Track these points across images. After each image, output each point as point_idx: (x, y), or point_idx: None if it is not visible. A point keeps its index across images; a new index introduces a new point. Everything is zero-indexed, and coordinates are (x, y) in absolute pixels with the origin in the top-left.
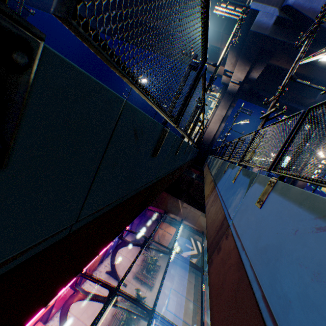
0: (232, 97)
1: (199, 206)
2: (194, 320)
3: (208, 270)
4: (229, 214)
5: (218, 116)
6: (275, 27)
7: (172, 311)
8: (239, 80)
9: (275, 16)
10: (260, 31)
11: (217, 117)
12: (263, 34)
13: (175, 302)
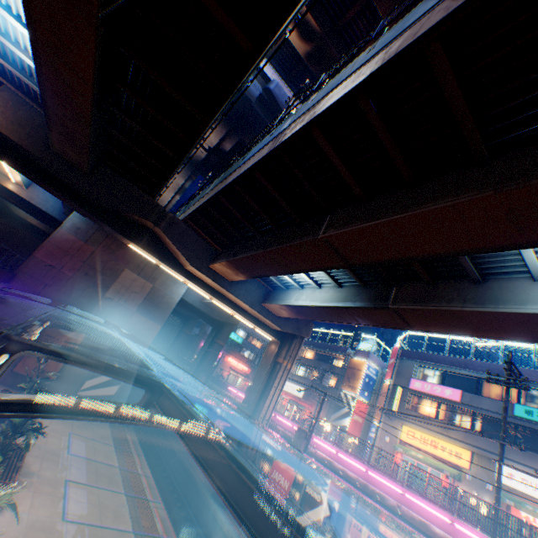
0: (194, 168)
1: (165, 257)
2: (123, 462)
3: (279, 144)
4: (284, 129)
5: (175, 184)
6: (258, 102)
7: (83, 455)
8: (210, 145)
9: (260, 92)
10: (248, 95)
11: (172, 185)
12: (250, 99)
13: (86, 446)
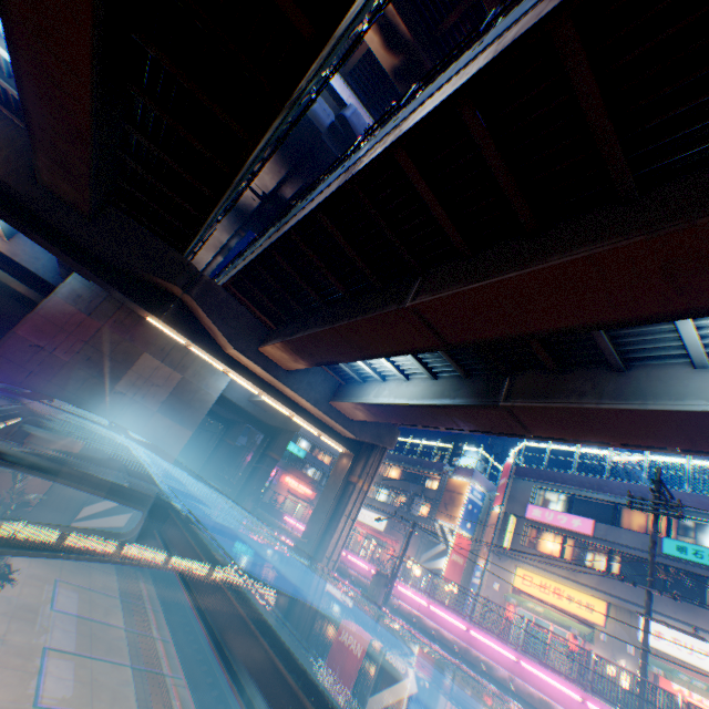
0: (244, 220)
1: (198, 336)
2: (131, 621)
3: (353, 176)
4: (361, 157)
5: (216, 240)
6: (329, 133)
7: (74, 611)
8: (265, 190)
9: (332, 121)
10: (316, 123)
11: (213, 242)
12: (319, 129)
13: (78, 599)
